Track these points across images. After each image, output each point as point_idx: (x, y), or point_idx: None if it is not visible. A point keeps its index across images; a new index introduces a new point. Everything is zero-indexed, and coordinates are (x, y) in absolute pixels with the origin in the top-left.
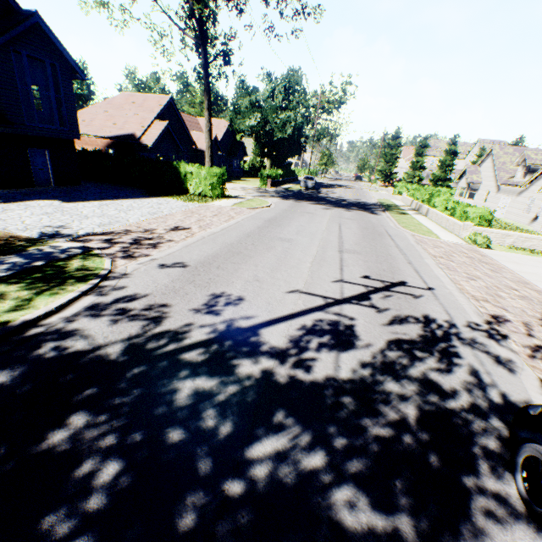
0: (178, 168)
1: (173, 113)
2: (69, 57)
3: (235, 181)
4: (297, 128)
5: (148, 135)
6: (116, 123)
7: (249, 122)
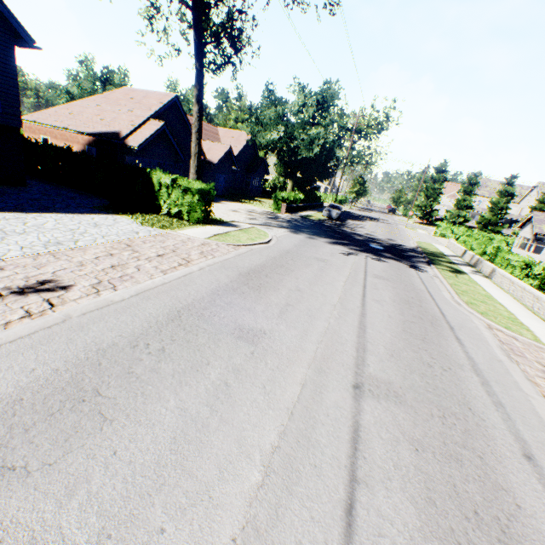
0: (151, 177)
1: (178, 115)
2: (7, 11)
3: (246, 201)
4: (327, 147)
5: (137, 135)
6: (104, 118)
7: (271, 135)
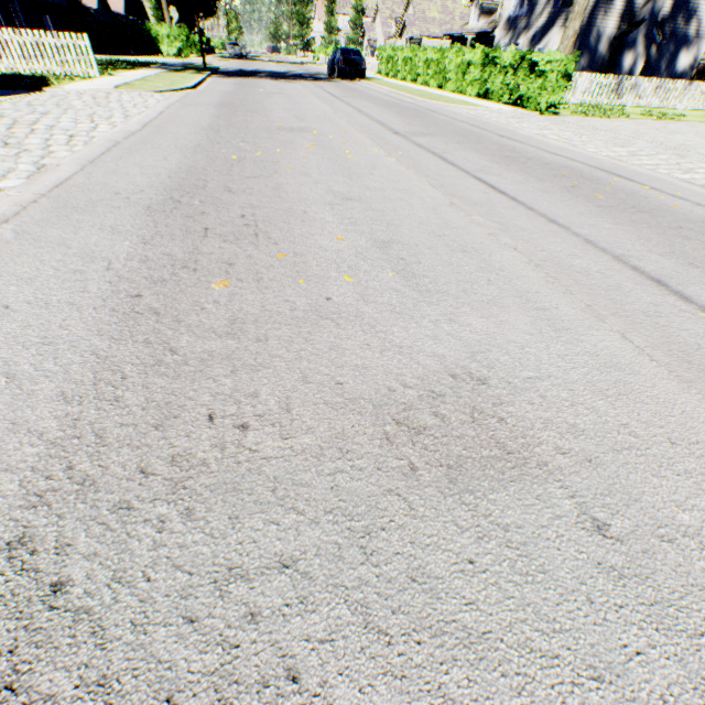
0: (148, 31)
1: None
2: None
3: None
4: None
5: None
6: None
7: None
